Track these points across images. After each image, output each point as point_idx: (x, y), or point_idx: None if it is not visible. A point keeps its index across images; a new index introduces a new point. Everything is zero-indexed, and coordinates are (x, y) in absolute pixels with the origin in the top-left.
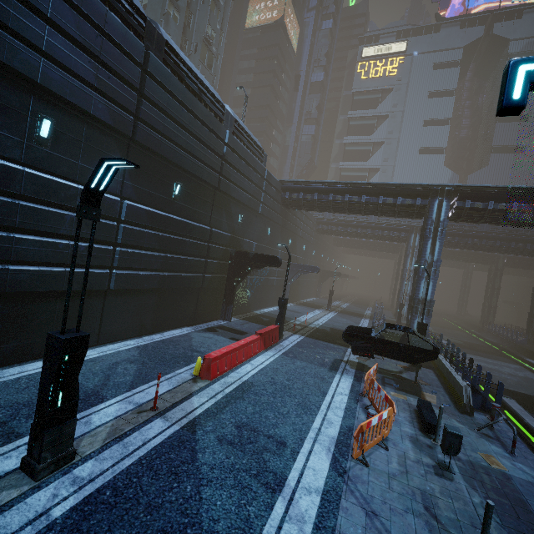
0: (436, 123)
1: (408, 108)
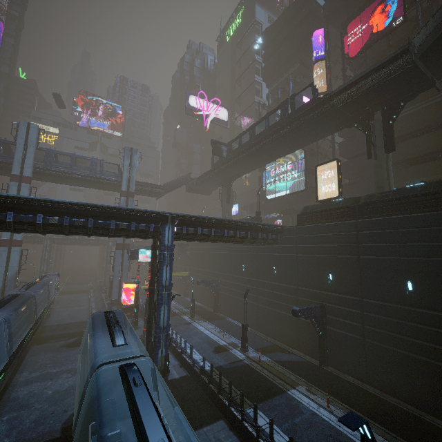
0: None
1: None
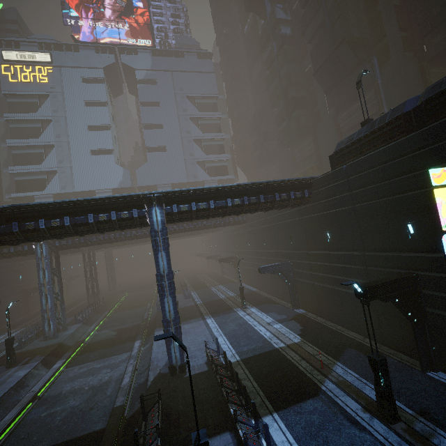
0: (99, 128)
1: (69, 114)
